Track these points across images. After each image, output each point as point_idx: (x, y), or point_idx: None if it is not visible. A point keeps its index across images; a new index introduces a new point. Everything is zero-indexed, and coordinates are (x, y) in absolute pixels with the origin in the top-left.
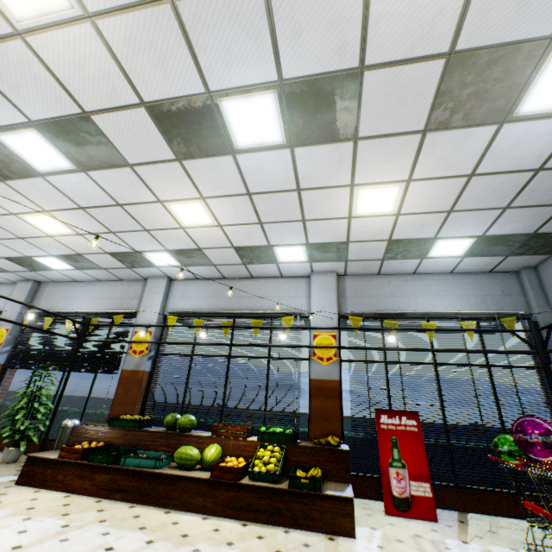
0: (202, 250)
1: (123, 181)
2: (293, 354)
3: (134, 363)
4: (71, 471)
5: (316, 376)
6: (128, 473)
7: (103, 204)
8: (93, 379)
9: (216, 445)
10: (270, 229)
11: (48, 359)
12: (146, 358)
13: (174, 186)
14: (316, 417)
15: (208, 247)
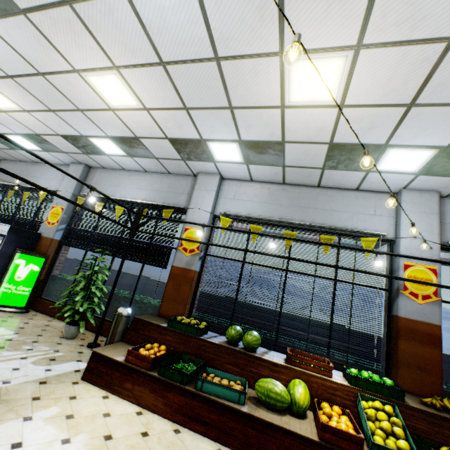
0: (283, 144)
1: (247, 3)
2: (372, 282)
3: (185, 261)
4: (139, 380)
5: (406, 314)
6: (208, 402)
7: (194, 57)
8: (141, 268)
9: (302, 383)
10: (413, 118)
11: (99, 242)
12: (197, 258)
13: (327, 17)
14: (405, 362)
15: (295, 140)
